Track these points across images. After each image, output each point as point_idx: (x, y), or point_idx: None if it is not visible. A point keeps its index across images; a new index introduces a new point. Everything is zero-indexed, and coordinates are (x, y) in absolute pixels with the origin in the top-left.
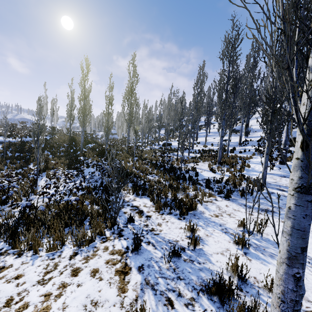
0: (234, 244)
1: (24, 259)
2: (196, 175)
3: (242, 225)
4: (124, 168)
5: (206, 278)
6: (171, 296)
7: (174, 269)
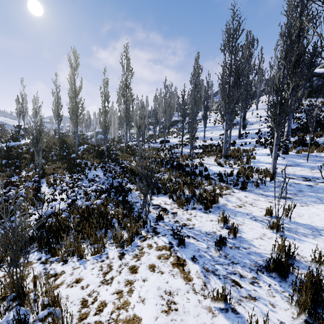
0: (268, 229)
1: (73, 264)
2: (206, 170)
3: (269, 212)
4: (130, 168)
5: (257, 260)
6: (234, 278)
7: (225, 256)
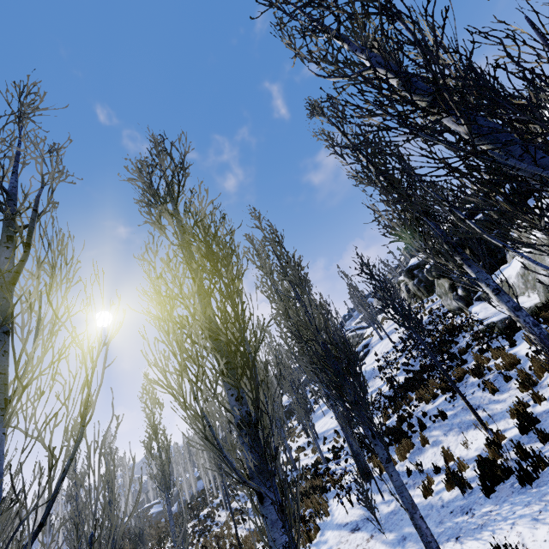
0: None
1: None
2: None
3: None
4: None
5: None
6: None
7: None
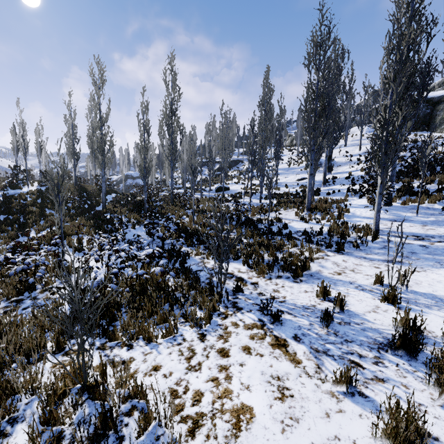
0: (382, 300)
1: (141, 349)
2: (286, 228)
3: (379, 280)
4: (182, 225)
5: (375, 336)
6: (353, 359)
7: (335, 334)
